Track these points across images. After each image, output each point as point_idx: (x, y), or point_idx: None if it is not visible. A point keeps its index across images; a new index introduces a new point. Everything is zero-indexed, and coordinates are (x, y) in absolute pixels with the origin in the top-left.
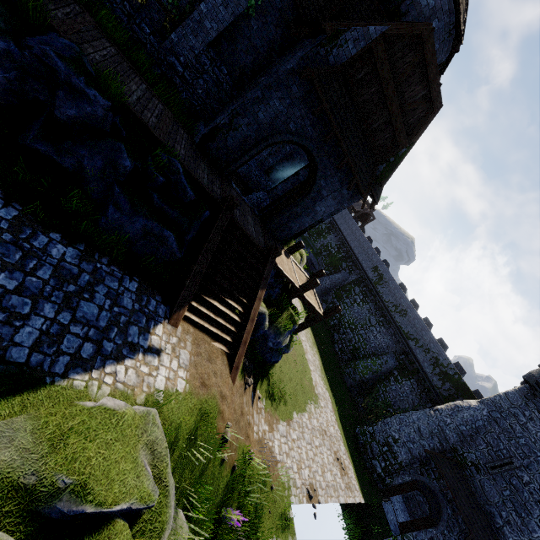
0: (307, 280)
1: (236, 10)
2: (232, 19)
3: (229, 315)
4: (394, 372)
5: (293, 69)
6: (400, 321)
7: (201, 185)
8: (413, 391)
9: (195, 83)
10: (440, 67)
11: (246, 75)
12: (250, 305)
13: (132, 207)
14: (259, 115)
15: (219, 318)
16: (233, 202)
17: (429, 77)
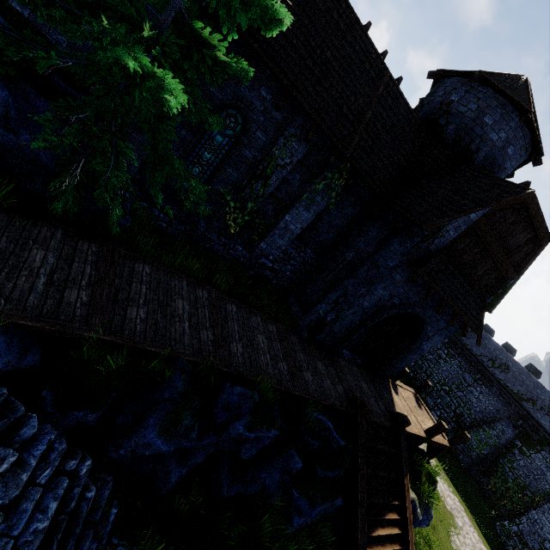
0: (415, 397)
1: (317, 209)
2: (314, 216)
3: (392, 533)
4: (516, 443)
5: (395, 265)
6: (503, 378)
7: (336, 408)
8: (548, 466)
9: (283, 269)
10: (514, 169)
11: (328, 247)
12: (401, 503)
13: (310, 504)
14: (364, 303)
15: (386, 544)
16: (366, 409)
17: (534, 225)
